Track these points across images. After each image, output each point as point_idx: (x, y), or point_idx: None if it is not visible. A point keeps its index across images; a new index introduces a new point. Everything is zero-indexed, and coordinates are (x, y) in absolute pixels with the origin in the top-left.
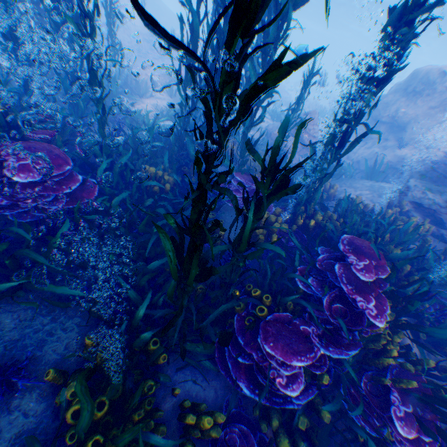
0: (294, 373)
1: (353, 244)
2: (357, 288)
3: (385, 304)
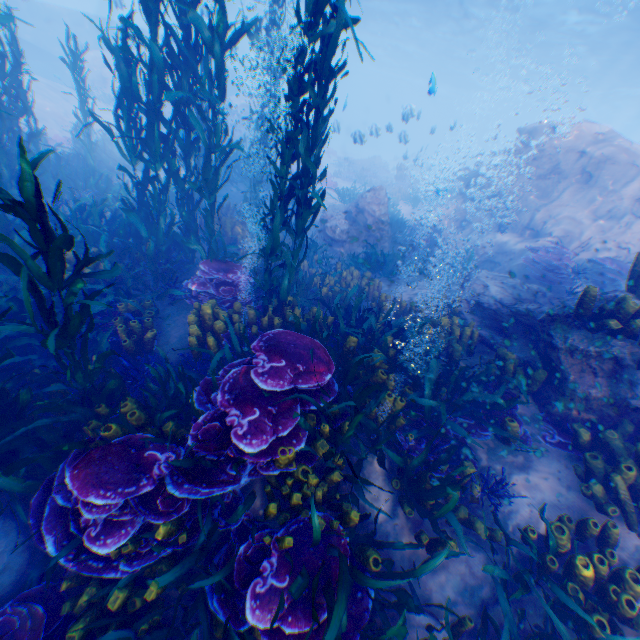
0: (121, 521)
1: (274, 340)
2: (239, 396)
3: (286, 422)
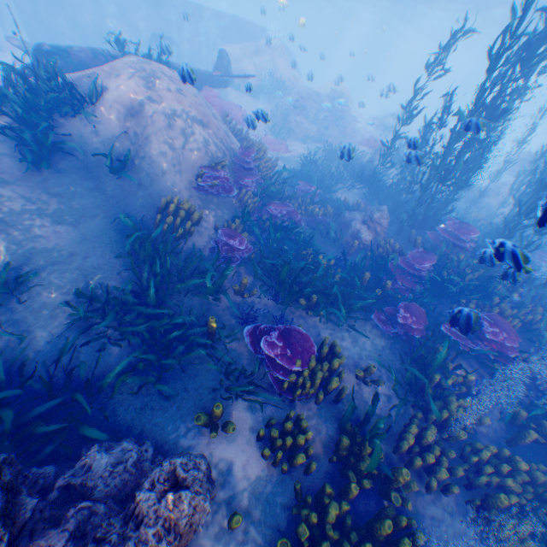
0: None
1: None
2: None
3: None
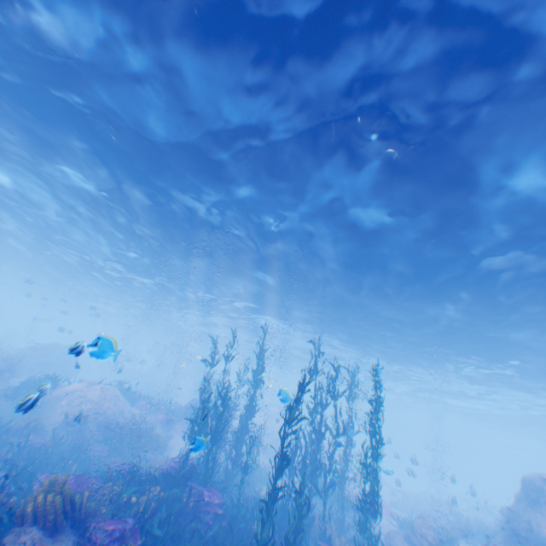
0: None
1: None
2: None
3: None
